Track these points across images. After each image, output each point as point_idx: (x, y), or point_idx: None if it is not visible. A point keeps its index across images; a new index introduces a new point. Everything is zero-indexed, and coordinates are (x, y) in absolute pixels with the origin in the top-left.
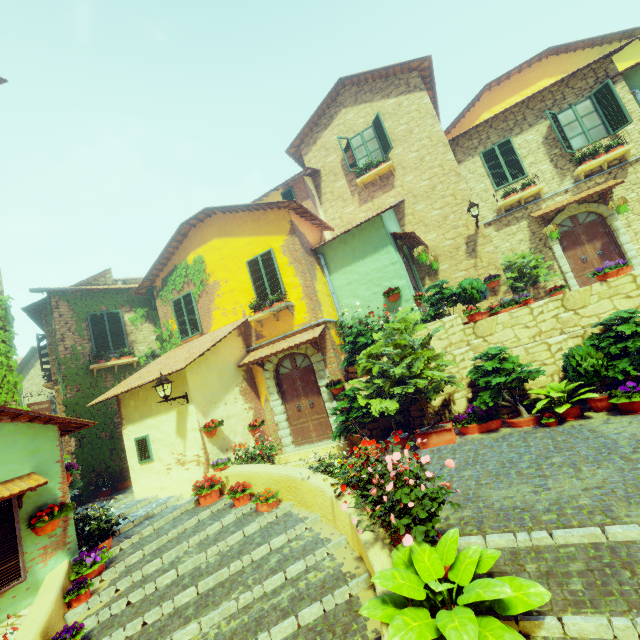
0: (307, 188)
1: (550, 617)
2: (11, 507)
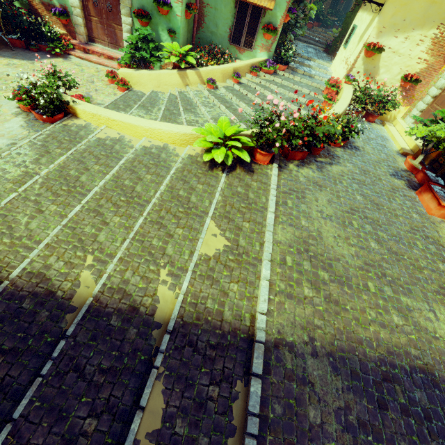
0: None
1: (225, 175)
2: (261, 13)
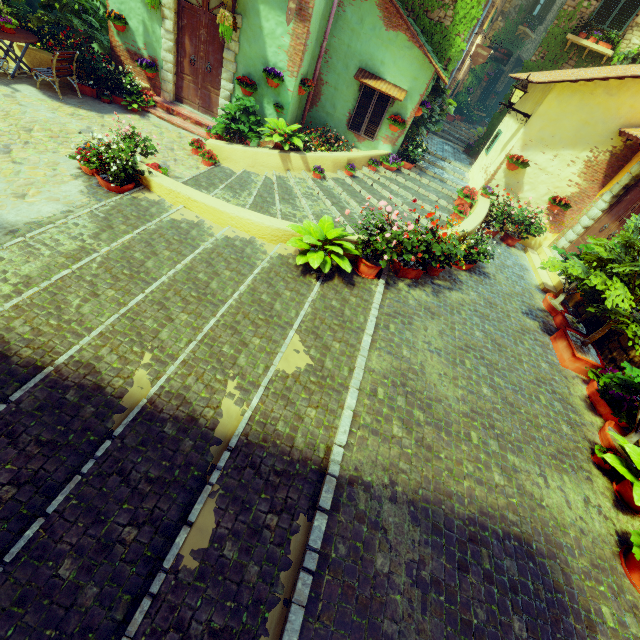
0: None
1: (319, 284)
2: (388, 102)
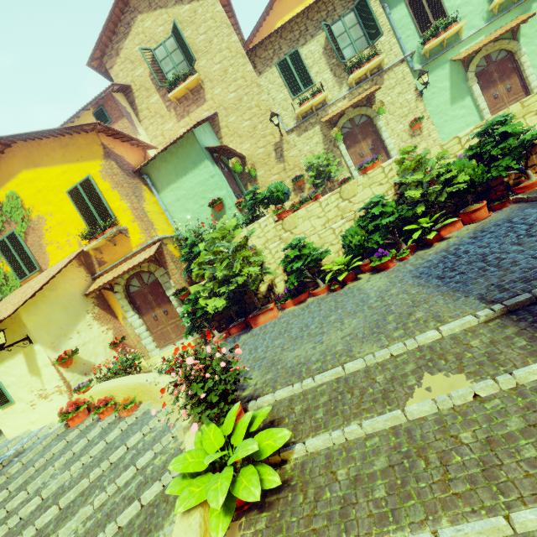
0: (119, 106)
1: (298, 444)
2: None
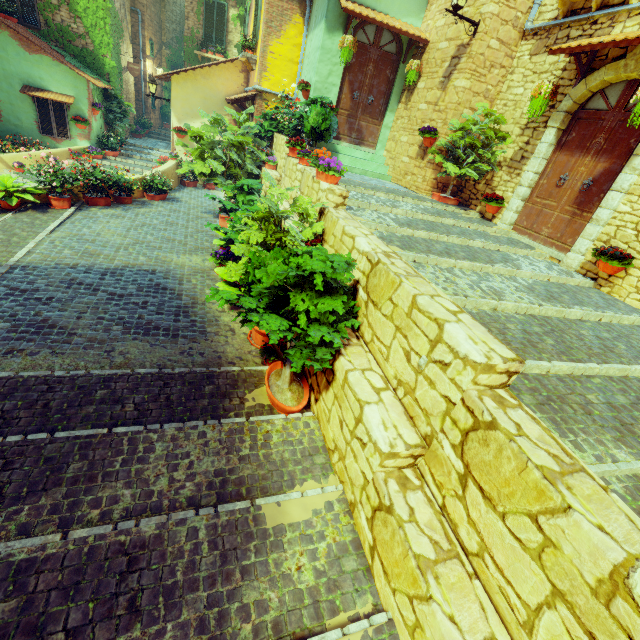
0: None
1: (11, 214)
2: (64, 107)
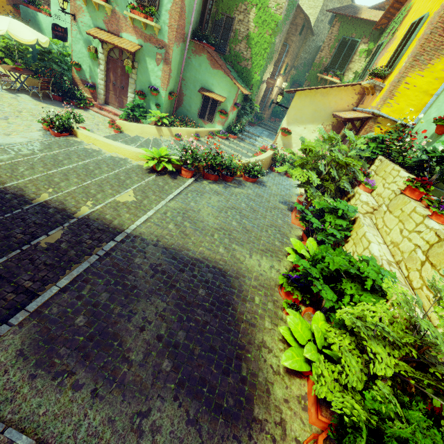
0: None
1: (155, 176)
2: (217, 103)
